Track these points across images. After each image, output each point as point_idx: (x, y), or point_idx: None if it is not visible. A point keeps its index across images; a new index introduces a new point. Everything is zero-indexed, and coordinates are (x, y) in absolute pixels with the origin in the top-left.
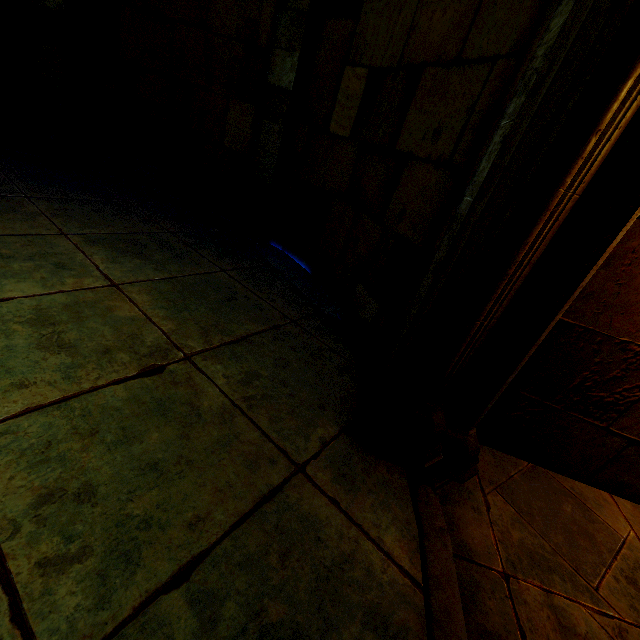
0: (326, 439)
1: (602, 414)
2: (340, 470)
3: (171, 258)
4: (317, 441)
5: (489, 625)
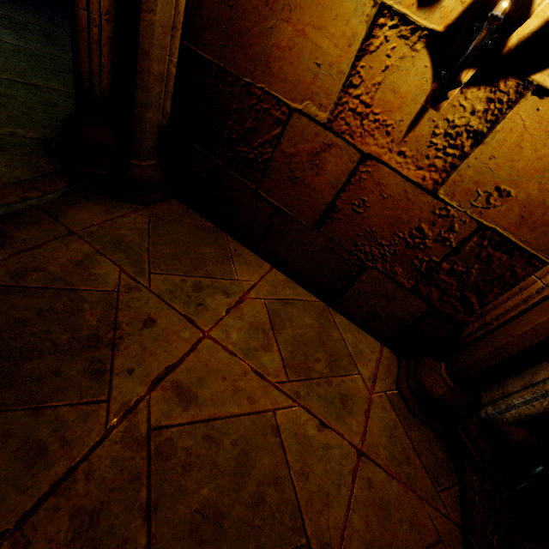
0: (18, 134)
1: (251, 174)
2: (2, 145)
3: (42, 41)
4: (7, 131)
5: (12, 234)
